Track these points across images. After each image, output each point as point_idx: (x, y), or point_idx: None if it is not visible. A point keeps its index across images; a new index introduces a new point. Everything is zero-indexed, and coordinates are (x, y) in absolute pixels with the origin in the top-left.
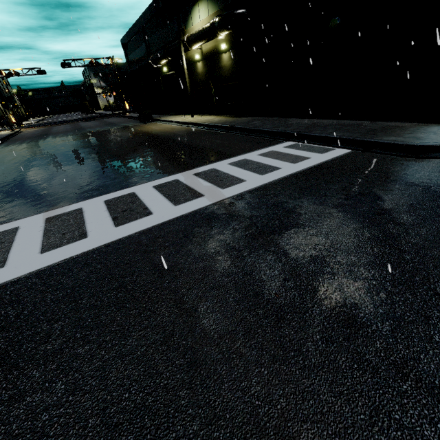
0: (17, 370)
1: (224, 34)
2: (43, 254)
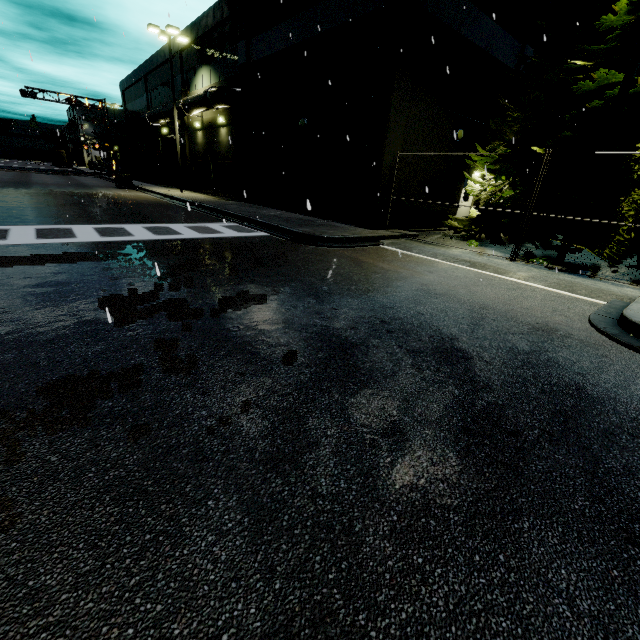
0: None
1: (217, 107)
2: None
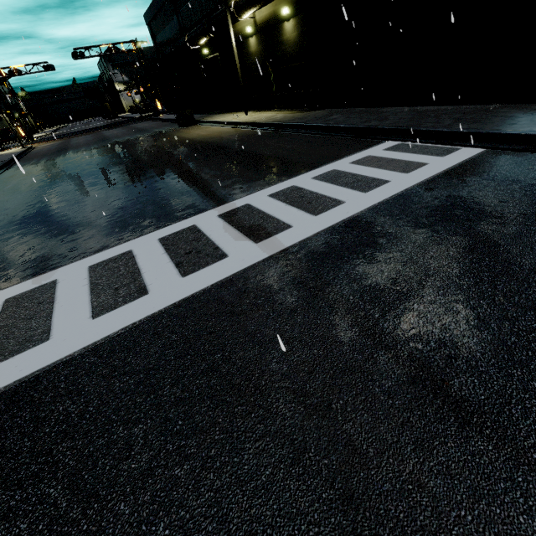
0: (98, 503)
1: None
2: (96, 319)
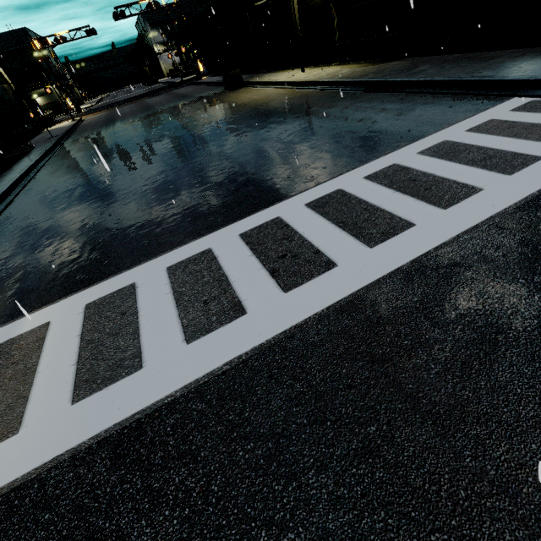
0: None
1: None
2: (191, 344)
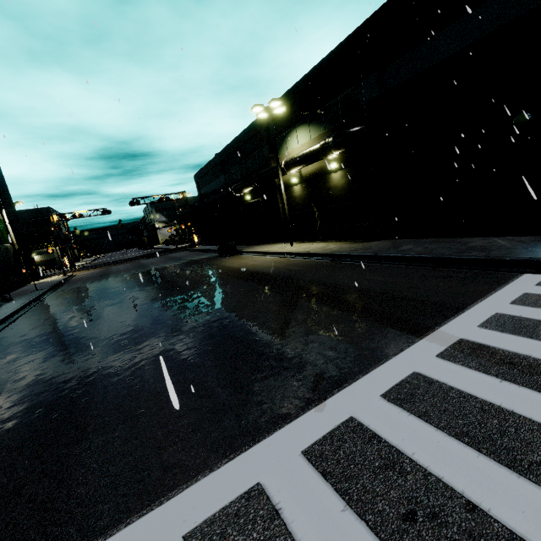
0: None
1: (339, 152)
2: None
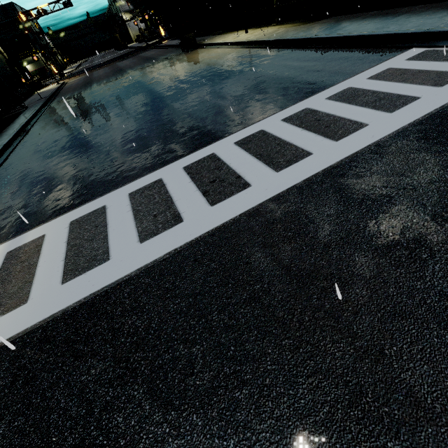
0: (174, 411)
1: None
2: (143, 243)
